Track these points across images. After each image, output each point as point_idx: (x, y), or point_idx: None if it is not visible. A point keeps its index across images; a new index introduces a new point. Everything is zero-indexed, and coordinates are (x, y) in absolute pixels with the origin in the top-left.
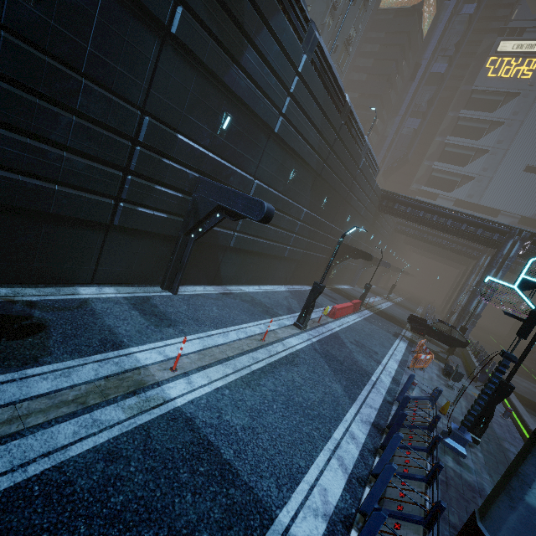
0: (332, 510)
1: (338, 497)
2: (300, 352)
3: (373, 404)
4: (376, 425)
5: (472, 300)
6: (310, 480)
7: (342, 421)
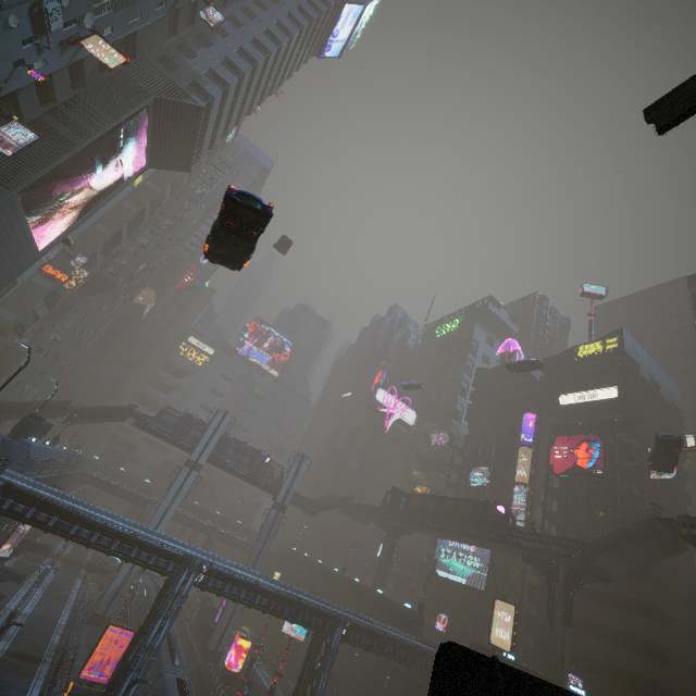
0: (67, 621)
1: (67, 620)
2: (43, 596)
3: (71, 605)
4: (73, 609)
5: None
6: (62, 618)
7: (64, 610)
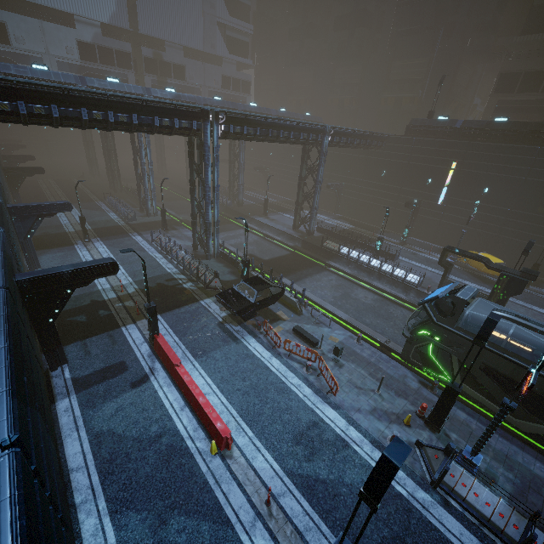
0: None
1: None
2: None
3: None
4: None
5: (207, 210)
6: None
7: None
